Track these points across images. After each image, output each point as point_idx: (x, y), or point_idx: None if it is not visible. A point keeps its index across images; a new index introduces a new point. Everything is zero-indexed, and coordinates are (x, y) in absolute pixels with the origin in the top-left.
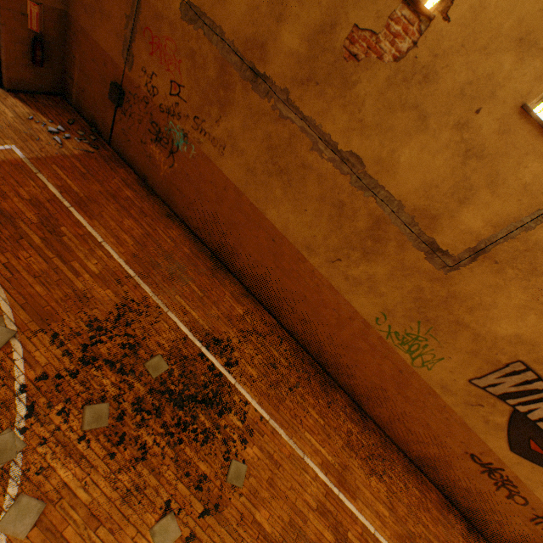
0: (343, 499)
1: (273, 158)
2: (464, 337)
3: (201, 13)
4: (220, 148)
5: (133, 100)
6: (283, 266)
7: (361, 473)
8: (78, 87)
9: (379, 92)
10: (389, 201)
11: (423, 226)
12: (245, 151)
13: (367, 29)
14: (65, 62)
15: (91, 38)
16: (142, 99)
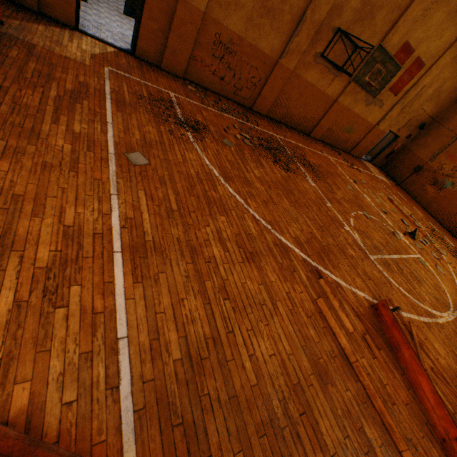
0: None
1: None
2: None
3: None
4: None
5: (425, 171)
6: None
7: None
8: (392, 166)
9: None
10: None
11: None
12: None
13: None
14: (391, 158)
15: (413, 152)
16: (432, 171)
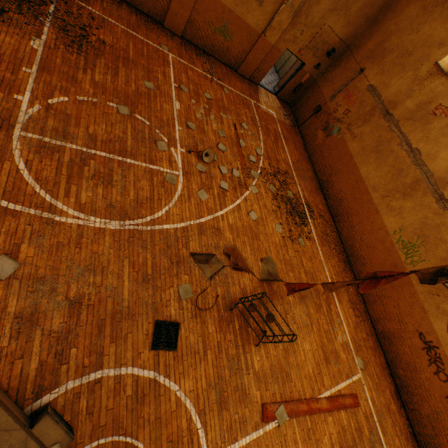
0: (334, 296)
1: (377, 145)
2: (441, 248)
3: (375, 89)
4: (353, 137)
5: (323, 113)
6: (355, 195)
7: (346, 301)
8: (300, 104)
9: (440, 128)
10: (427, 172)
11: (440, 186)
12: (365, 140)
13: (444, 106)
14: (301, 95)
15: (320, 89)
16: (328, 113)
